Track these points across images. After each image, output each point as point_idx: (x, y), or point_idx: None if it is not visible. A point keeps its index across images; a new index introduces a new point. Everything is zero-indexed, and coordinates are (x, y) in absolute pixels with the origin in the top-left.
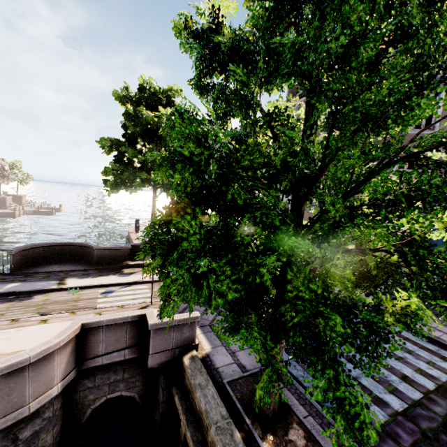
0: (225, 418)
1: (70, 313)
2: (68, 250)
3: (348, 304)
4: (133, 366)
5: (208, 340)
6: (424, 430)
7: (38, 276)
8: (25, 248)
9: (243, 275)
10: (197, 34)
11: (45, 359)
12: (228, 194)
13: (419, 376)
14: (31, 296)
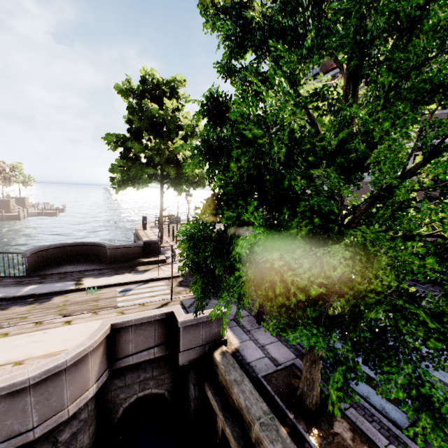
0: (267, 414)
1: (93, 313)
2: (80, 250)
3: (413, 294)
4: (161, 363)
5: (235, 335)
6: None
7: (54, 278)
8: (38, 250)
9: (306, 268)
10: (225, 11)
11: (80, 361)
12: (284, 182)
13: None
14: (51, 298)
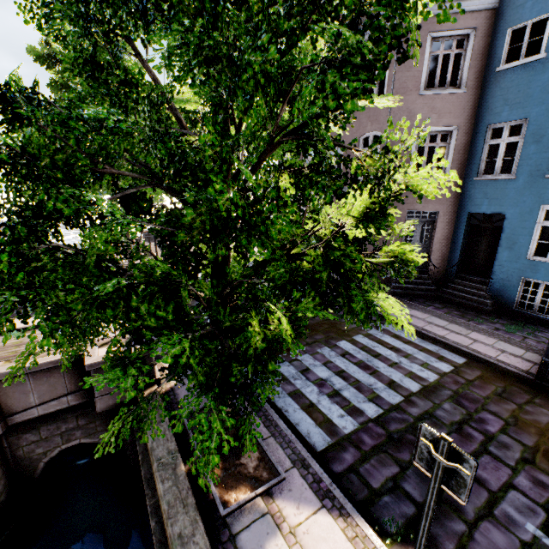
0: (171, 453)
1: (6, 361)
2: None
3: (238, 323)
4: (88, 411)
5: None
6: (391, 433)
7: None
8: None
9: (83, 306)
10: None
11: None
12: (47, 203)
13: (407, 380)
14: None
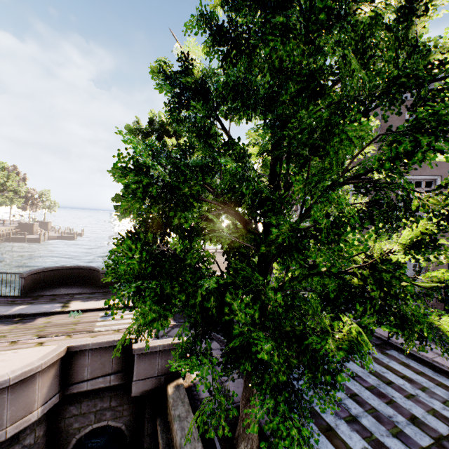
0: None
1: (67, 336)
2: (76, 273)
3: (300, 329)
4: (120, 393)
5: None
6: None
7: (45, 299)
8: (36, 272)
9: (185, 297)
10: (170, 76)
11: (26, 381)
12: (174, 219)
13: (431, 418)
14: (35, 318)
